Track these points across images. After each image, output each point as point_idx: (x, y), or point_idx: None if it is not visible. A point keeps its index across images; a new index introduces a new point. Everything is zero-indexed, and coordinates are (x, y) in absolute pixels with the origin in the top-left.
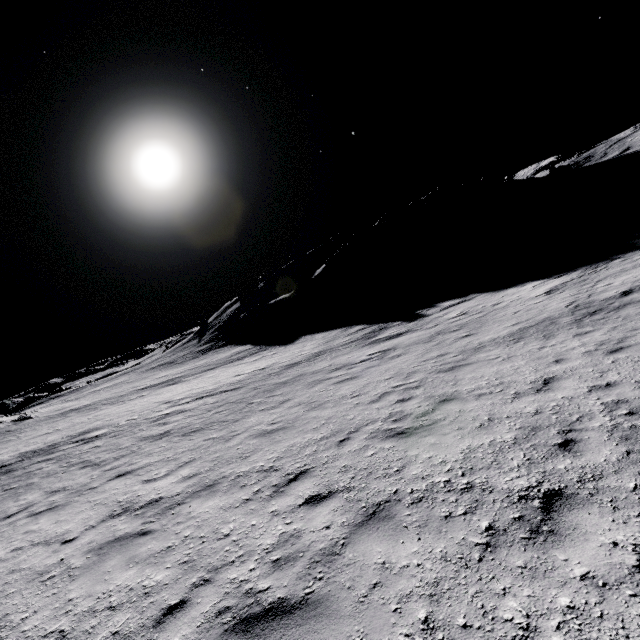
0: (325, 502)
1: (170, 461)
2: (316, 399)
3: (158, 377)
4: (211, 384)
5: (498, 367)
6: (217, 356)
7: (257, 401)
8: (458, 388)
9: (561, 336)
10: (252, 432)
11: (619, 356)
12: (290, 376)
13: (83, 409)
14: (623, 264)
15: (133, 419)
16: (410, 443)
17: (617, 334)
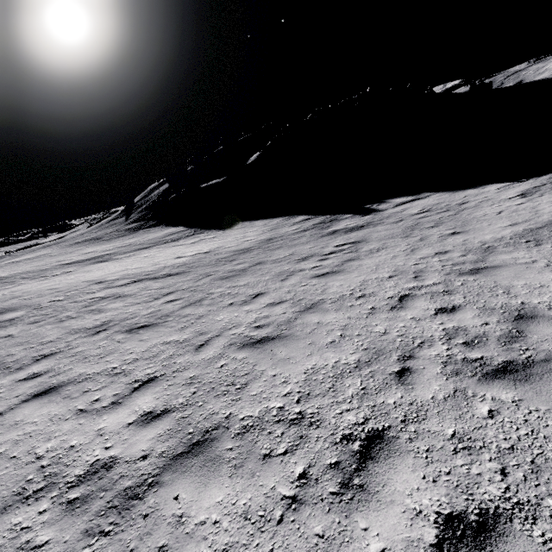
0: (499, 549)
1: (117, 376)
2: (302, 296)
3: (84, 252)
4: (149, 265)
5: None
6: (148, 236)
7: (218, 291)
8: (523, 299)
9: None
10: (232, 338)
11: None
12: (246, 263)
13: None
14: None
15: (58, 300)
16: (550, 396)
17: None
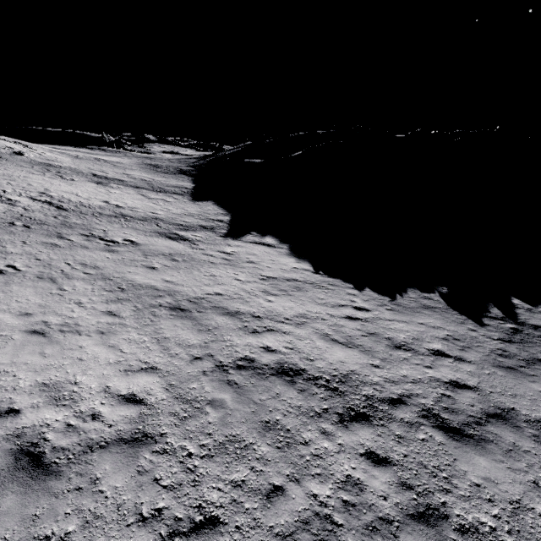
0: None
1: None
2: None
3: (125, 173)
4: (85, 197)
5: (31, 294)
6: (171, 180)
7: (15, 224)
8: None
9: (111, 306)
10: None
11: (16, 335)
12: (84, 222)
13: (48, 168)
14: (337, 296)
15: (4, 191)
16: None
17: (93, 327)
